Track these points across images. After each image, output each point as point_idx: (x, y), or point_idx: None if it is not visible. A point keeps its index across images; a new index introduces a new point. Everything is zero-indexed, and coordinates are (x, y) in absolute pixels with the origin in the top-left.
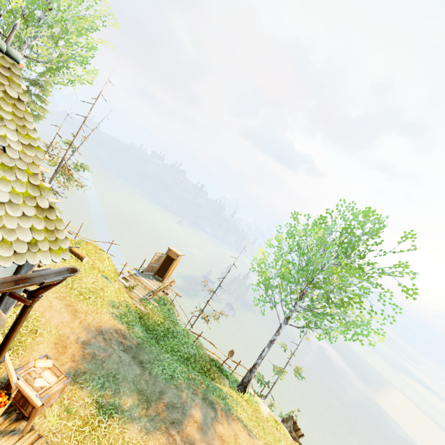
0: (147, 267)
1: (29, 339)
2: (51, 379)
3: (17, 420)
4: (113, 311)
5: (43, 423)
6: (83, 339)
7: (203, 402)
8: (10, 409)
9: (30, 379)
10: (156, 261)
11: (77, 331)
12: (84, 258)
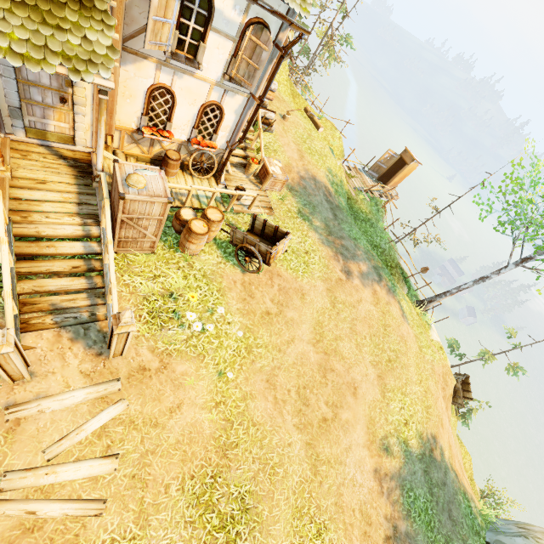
0: (374, 165)
1: (273, 154)
2: (279, 172)
3: (259, 183)
4: (328, 175)
5: (270, 195)
6: (302, 175)
7: (372, 268)
8: (258, 178)
9: (269, 165)
10: (386, 160)
11: (300, 168)
12: (320, 127)
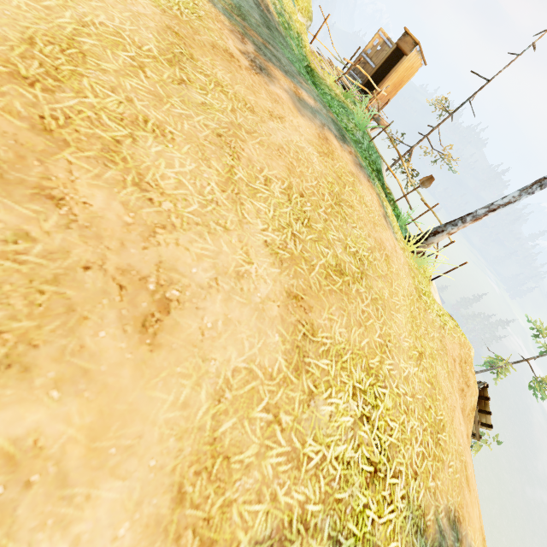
0: (357, 58)
1: None
2: None
3: None
4: None
5: None
6: None
7: (329, 118)
8: None
9: None
10: (375, 52)
11: None
12: None
